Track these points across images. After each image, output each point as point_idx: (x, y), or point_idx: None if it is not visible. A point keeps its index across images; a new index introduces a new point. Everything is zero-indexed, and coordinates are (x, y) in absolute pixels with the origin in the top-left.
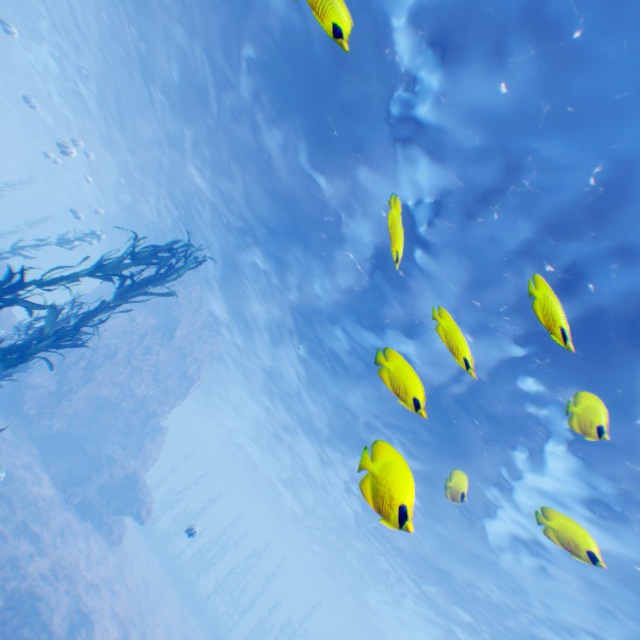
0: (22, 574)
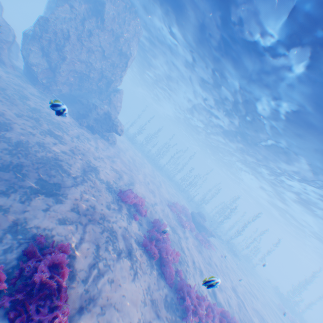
0: (48, 151)
